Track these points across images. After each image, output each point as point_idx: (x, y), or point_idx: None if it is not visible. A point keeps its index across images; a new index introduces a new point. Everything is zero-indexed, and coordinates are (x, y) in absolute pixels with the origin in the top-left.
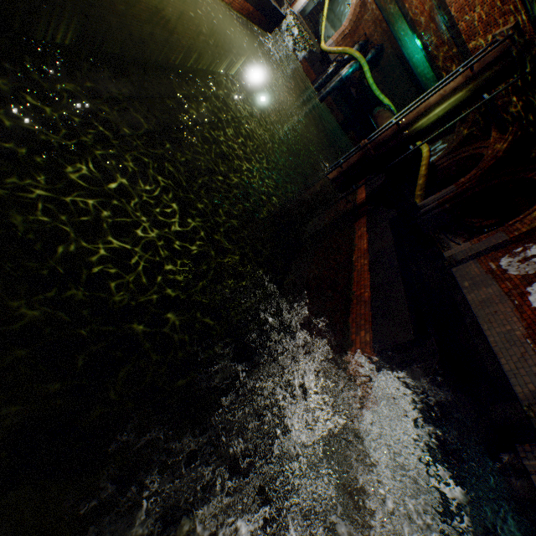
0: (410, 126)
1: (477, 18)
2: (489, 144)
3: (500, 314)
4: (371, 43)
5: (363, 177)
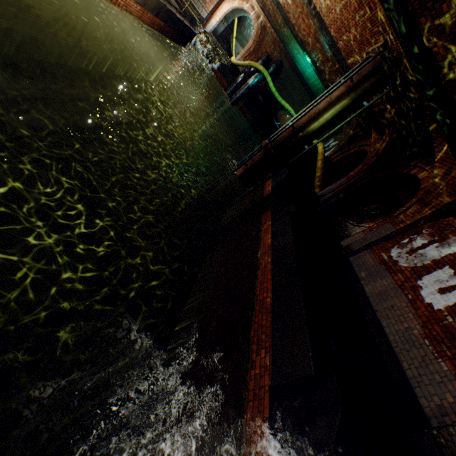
0: (304, 129)
1: (353, 38)
2: (371, 143)
3: (397, 309)
4: (272, 59)
5: (266, 173)
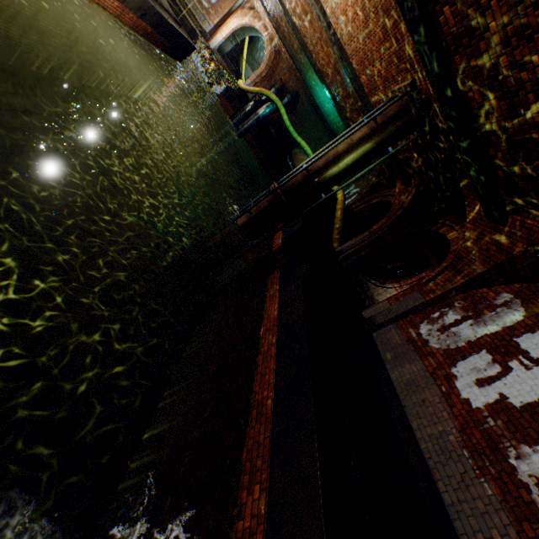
0: (321, 173)
1: (377, 73)
2: (396, 194)
3: (429, 405)
4: (287, 89)
5: (275, 224)
